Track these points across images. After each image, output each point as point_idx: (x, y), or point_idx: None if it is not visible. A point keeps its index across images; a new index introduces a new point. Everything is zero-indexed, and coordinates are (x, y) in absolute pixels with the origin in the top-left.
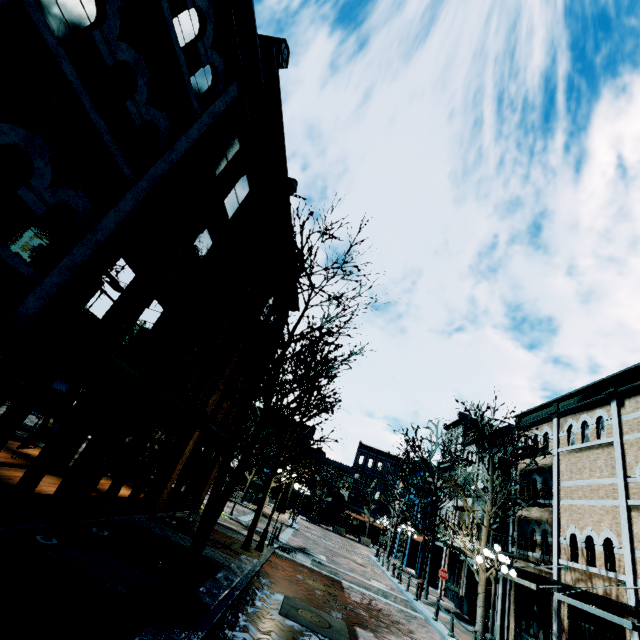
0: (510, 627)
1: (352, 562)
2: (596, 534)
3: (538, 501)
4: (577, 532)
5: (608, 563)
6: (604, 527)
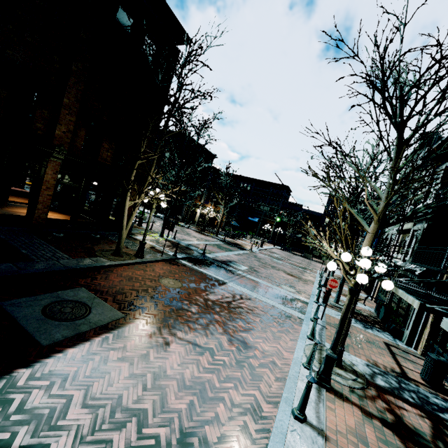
0: (422, 337)
1: (282, 273)
2: None
3: None
4: None
5: None
6: None
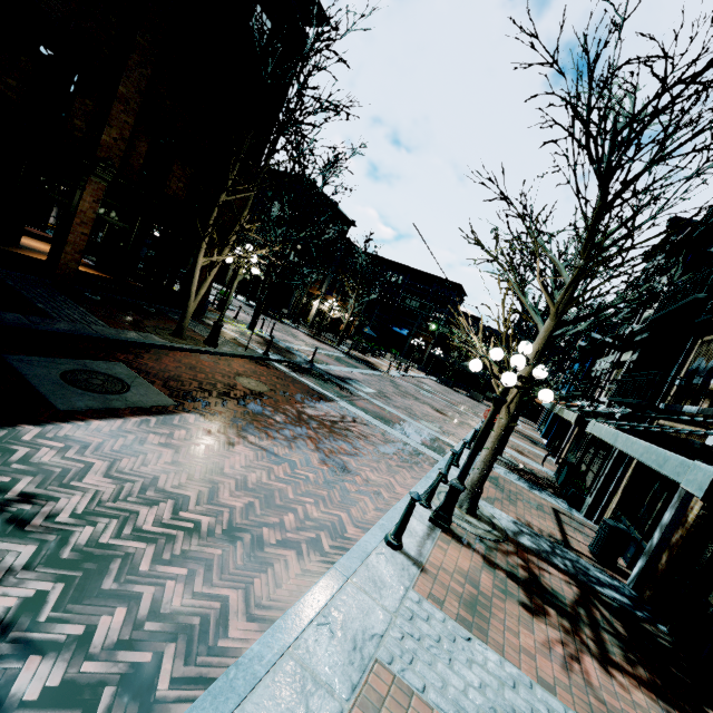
0: (609, 507)
1: (428, 408)
2: None
3: None
4: None
5: None
6: None
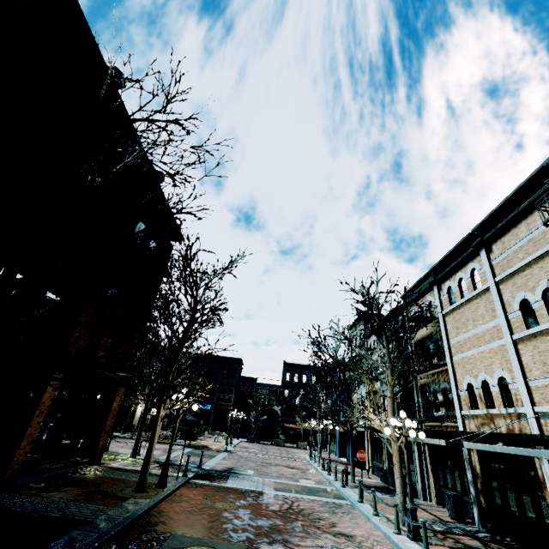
0: (431, 486)
1: (284, 468)
2: (490, 377)
3: (434, 363)
4: (472, 381)
5: (505, 401)
6: (496, 368)
